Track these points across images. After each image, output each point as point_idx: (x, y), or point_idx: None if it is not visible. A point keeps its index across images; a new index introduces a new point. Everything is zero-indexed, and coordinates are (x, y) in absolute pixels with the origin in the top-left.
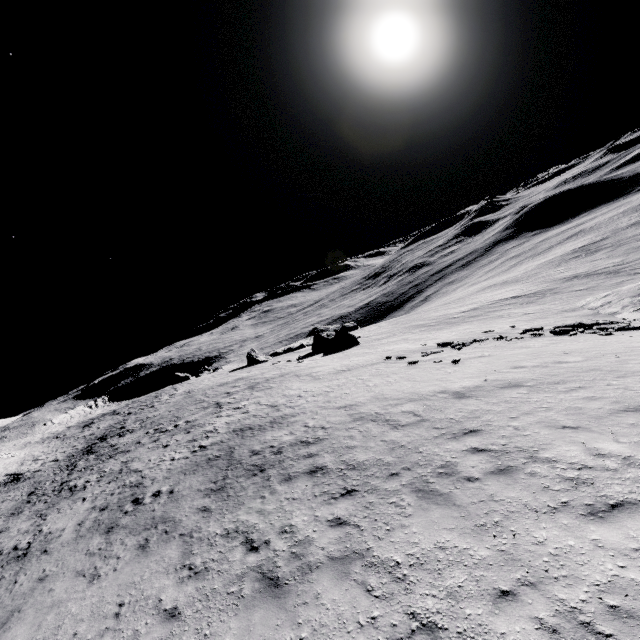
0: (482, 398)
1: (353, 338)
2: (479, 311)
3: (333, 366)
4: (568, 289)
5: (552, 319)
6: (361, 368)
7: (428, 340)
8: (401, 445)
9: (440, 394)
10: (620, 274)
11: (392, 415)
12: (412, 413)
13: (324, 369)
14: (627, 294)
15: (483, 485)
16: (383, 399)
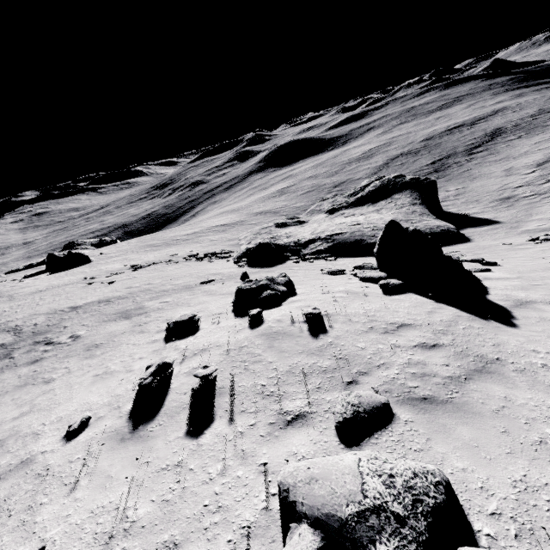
0: (80, 310)
1: (85, 257)
2: (194, 235)
3: (40, 286)
4: (249, 222)
5: (216, 246)
6: (55, 288)
7: (135, 261)
8: (4, 345)
9: (66, 309)
10: (277, 214)
11: (23, 326)
12: (35, 324)
13: (29, 289)
14: (254, 232)
15: (12, 360)
16: (33, 315)
